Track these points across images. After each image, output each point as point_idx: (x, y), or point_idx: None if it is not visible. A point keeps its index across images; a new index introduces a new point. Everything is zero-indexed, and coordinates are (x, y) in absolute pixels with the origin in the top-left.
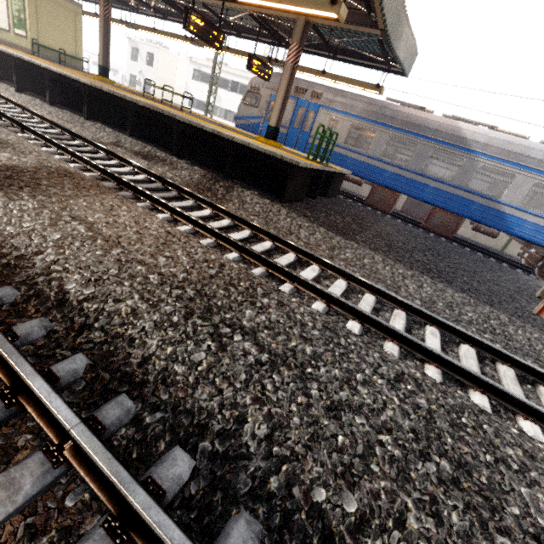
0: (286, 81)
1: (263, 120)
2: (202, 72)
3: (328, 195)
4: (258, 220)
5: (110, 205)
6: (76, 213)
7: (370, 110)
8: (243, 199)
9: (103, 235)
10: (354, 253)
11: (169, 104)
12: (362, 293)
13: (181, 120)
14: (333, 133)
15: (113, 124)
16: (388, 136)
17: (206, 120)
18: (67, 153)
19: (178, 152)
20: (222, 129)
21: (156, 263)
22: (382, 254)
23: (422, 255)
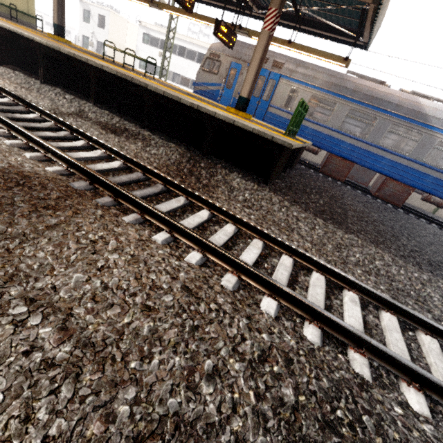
0: (262, 49)
1: (222, 87)
2: (151, 36)
3: (292, 166)
4: (254, 214)
5: (91, 241)
6: (35, 284)
7: (331, 82)
8: (230, 184)
9: (91, 341)
10: (363, 253)
11: (129, 68)
12: (409, 326)
13: (154, 90)
14: (306, 107)
15: (73, 89)
16: (349, 108)
17: (171, 87)
18: (20, 134)
19: (149, 125)
20: (195, 100)
21: (202, 409)
22: (386, 250)
23: (405, 239)
